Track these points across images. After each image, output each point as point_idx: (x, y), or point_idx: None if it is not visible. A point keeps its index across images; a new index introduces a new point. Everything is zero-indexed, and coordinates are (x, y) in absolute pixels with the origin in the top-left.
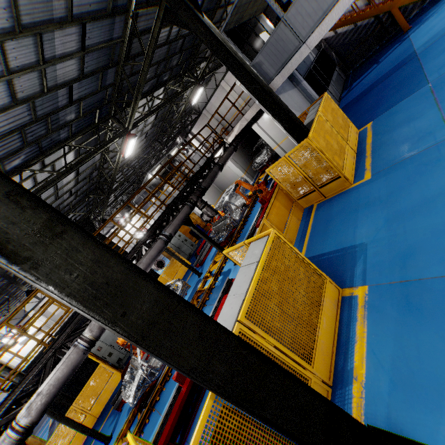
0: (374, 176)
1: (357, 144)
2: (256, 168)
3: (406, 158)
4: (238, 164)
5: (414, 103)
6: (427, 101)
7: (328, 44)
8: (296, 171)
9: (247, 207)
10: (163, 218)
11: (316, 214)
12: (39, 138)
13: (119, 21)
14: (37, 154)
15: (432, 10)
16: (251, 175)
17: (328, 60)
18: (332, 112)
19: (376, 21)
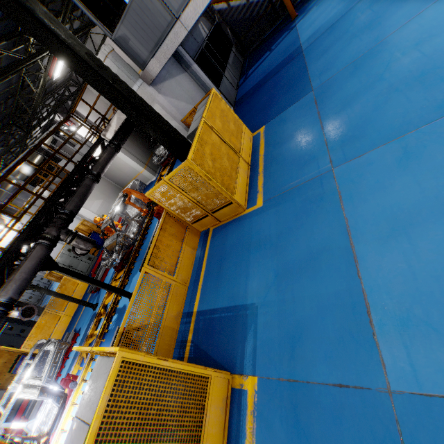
0: (265, 204)
1: (251, 154)
2: (157, 162)
3: (294, 187)
4: (136, 157)
5: (300, 113)
6: (312, 113)
7: (222, 18)
8: (182, 196)
9: (145, 216)
10: None
11: (211, 244)
12: None
13: None
14: None
15: (315, 0)
16: (153, 169)
17: (224, 37)
18: (222, 116)
19: (267, 1)
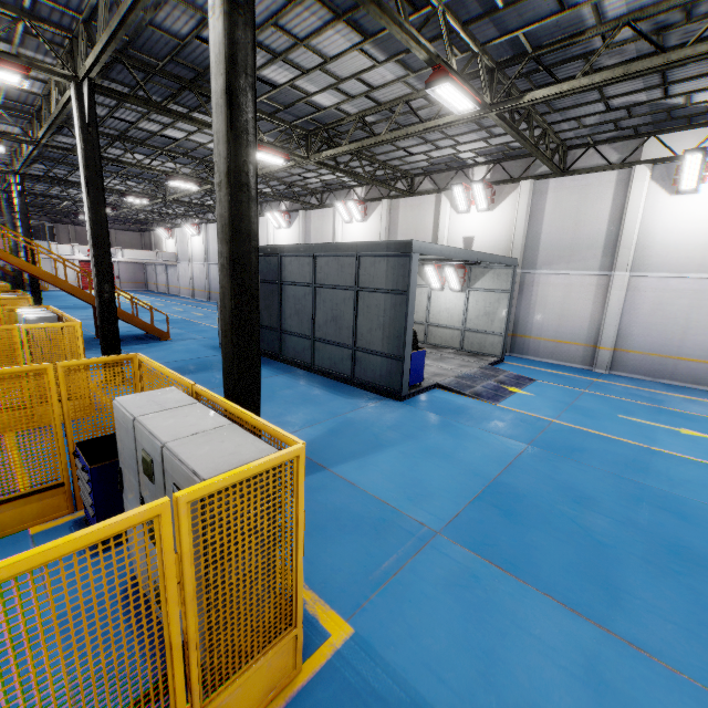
0: None
1: None
2: None
3: None
4: None
5: None
6: None
7: None
8: None
9: None
10: None
11: None
12: None
13: None
14: None
15: None
16: None
17: None
18: None
19: (6, 278)
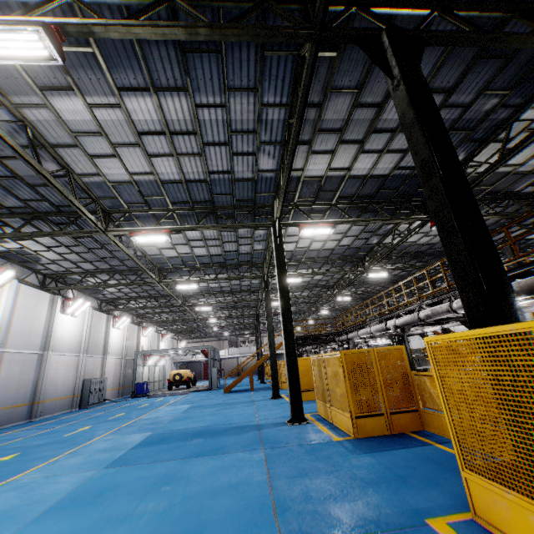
0: (415, 517)
1: None
2: None
3: (357, 533)
4: None
5: None
6: None
7: None
8: None
9: None
10: (533, 267)
11: None
12: (463, 139)
13: (438, 24)
14: (480, 143)
15: None
16: None
17: None
18: None
19: None
